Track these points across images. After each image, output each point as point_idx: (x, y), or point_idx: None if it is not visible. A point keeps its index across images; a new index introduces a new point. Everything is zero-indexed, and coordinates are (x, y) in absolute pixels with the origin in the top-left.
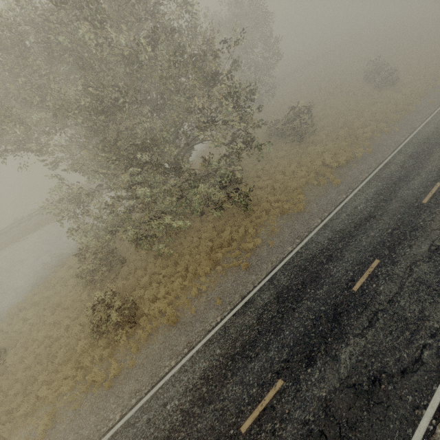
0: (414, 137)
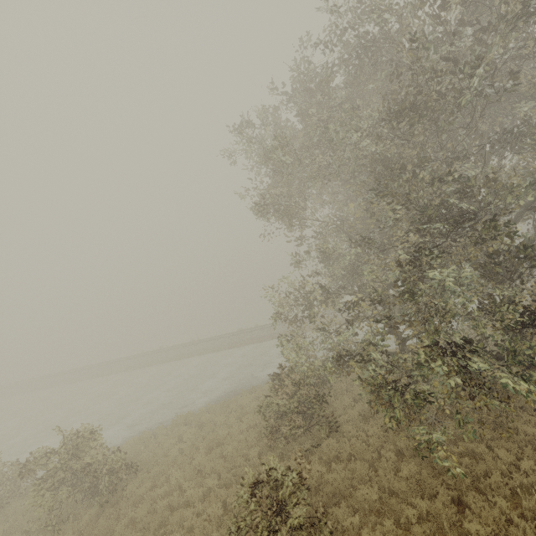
0: None
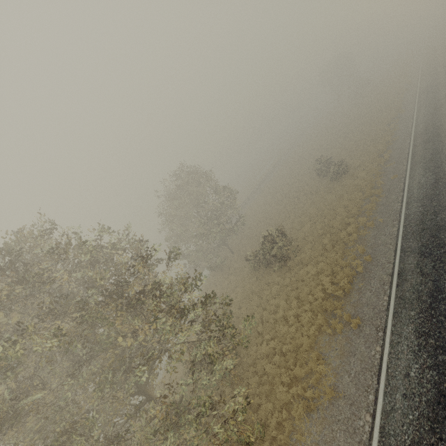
0: (406, 224)
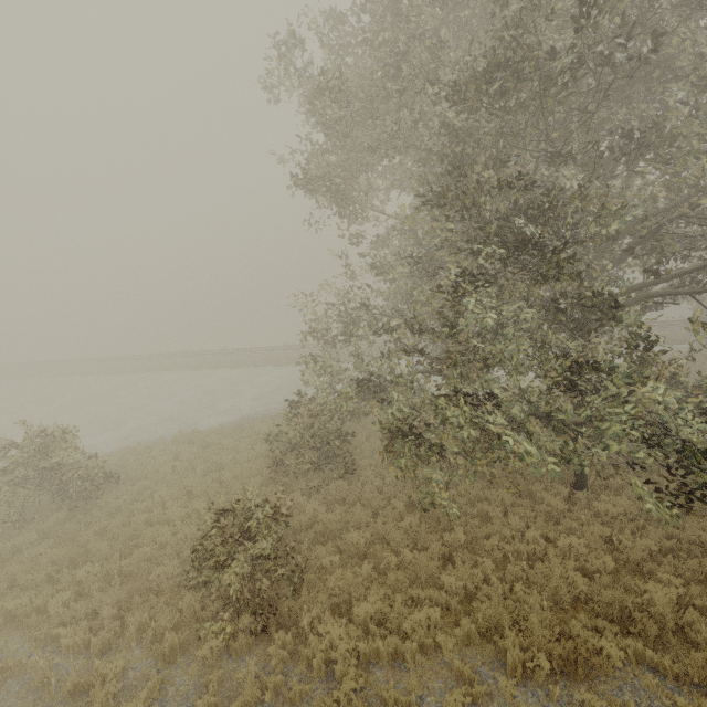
0: None
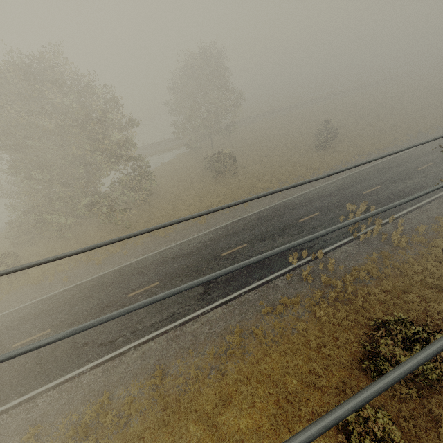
0: (281, 203)
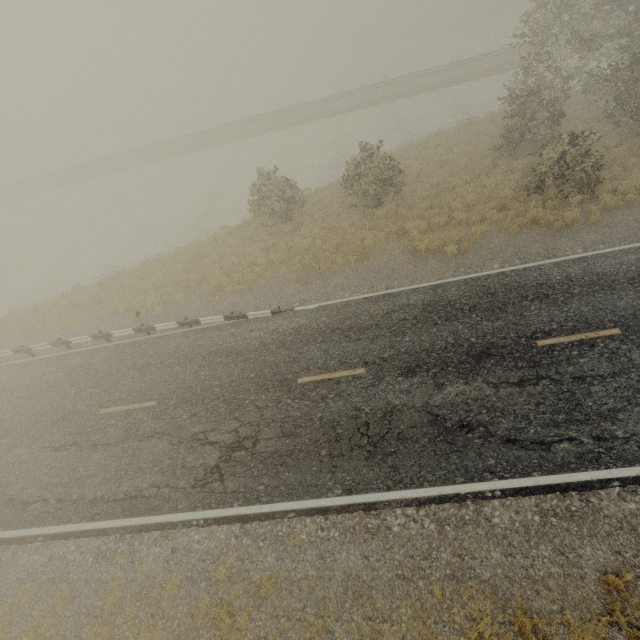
0: None
